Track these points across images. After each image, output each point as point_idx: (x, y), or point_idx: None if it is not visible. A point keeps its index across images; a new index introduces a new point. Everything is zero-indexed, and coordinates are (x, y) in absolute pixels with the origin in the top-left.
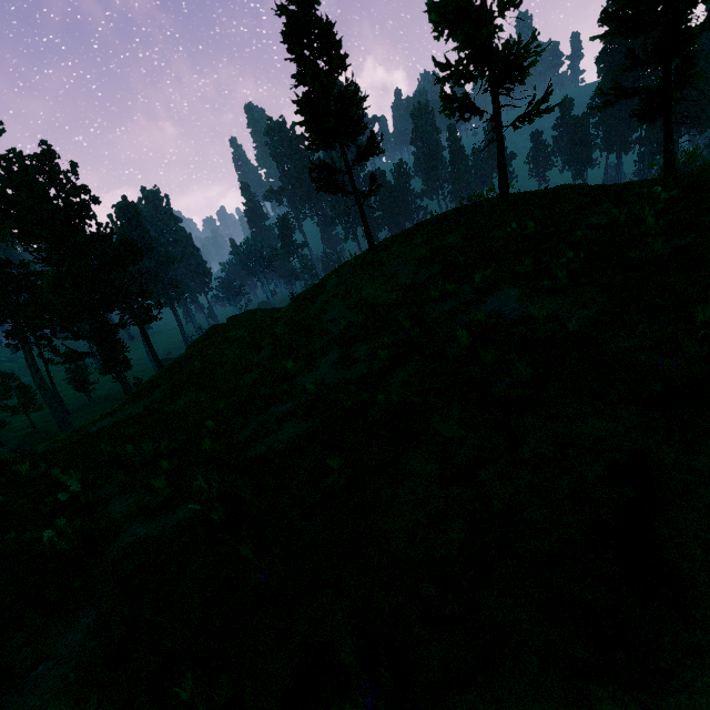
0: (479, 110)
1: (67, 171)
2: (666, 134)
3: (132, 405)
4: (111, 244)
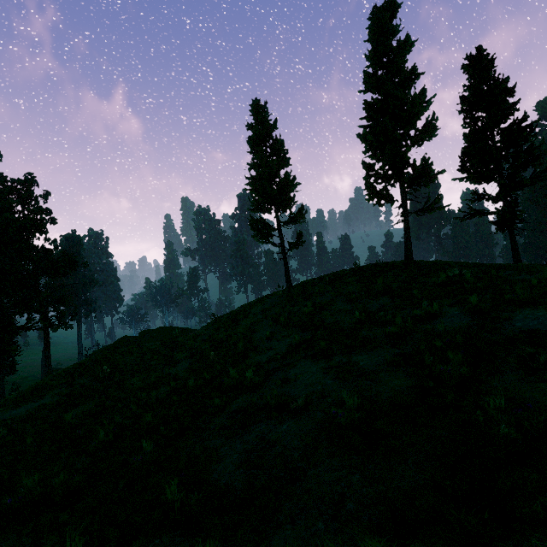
0: (392, 199)
1: (39, 195)
2: (512, 240)
3: (10, 409)
4: (50, 256)
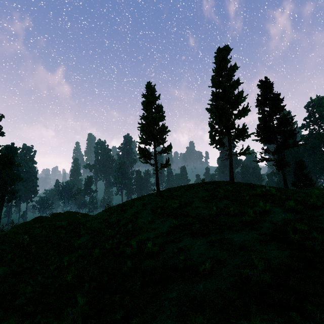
0: (223, 145)
1: None
2: (283, 176)
3: None
4: None
